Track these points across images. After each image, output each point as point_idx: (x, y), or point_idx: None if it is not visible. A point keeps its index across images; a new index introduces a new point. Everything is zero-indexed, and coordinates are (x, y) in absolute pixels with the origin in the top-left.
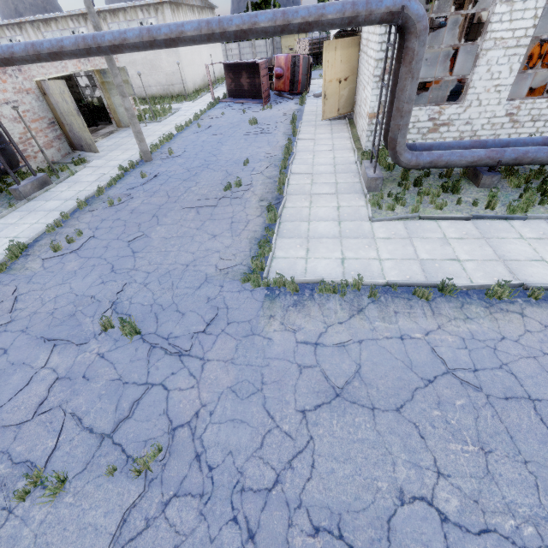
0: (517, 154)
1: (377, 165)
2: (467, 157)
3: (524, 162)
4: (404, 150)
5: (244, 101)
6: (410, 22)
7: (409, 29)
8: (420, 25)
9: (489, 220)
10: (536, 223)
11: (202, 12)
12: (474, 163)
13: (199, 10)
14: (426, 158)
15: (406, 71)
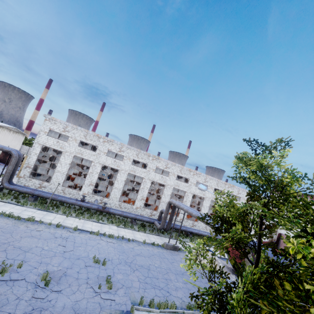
0: (39, 193)
1: (1, 187)
2: (24, 190)
3: (40, 196)
4: (6, 182)
5: (2, 164)
6: (12, 154)
7: (12, 155)
8: (14, 155)
9: (12, 204)
10: (24, 207)
11: (16, 133)
12: (26, 192)
13: (14, 132)
14: (12, 187)
15: (10, 163)
